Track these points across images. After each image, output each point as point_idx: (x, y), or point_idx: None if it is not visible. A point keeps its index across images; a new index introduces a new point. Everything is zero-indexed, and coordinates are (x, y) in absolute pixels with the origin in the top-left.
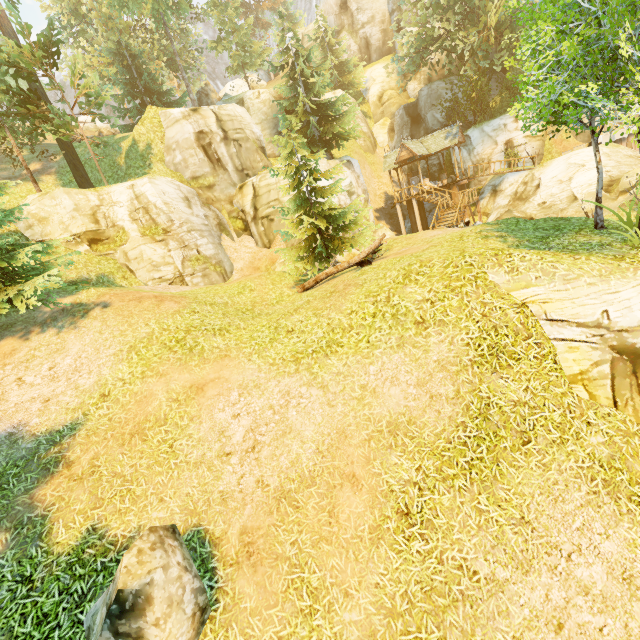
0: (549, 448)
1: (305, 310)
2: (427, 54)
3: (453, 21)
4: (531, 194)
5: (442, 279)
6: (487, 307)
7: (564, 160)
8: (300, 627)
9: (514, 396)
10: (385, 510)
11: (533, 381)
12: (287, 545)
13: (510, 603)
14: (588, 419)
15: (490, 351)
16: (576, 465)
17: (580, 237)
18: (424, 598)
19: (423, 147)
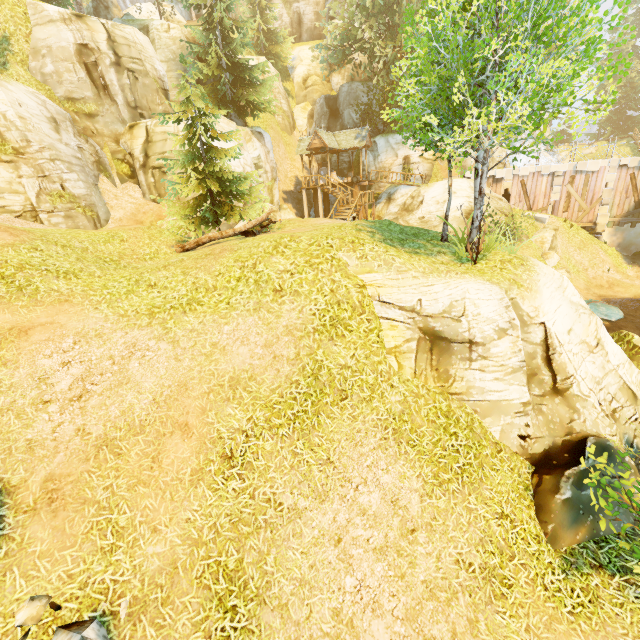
0: (360, 404)
1: (175, 267)
2: (350, 51)
3: (375, 28)
4: (416, 208)
5: (305, 255)
6: (336, 284)
7: (443, 185)
8: (96, 563)
9: (342, 361)
10: (211, 455)
11: (359, 350)
12: (99, 490)
13: (305, 526)
14: (393, 383)
15: (331, 322)
16: (377, 417)
17: (428, 244)
18: (231, 528)
19: (335, 141)
